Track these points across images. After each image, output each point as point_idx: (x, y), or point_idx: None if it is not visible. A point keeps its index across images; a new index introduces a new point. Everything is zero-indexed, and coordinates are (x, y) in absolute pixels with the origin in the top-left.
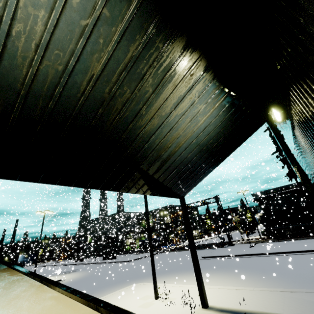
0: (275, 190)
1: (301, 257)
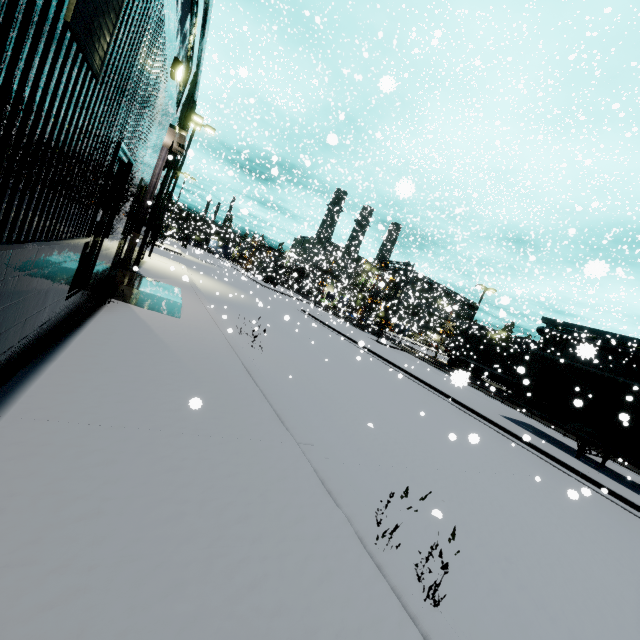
0: (592, 334)
1: (336, 338)
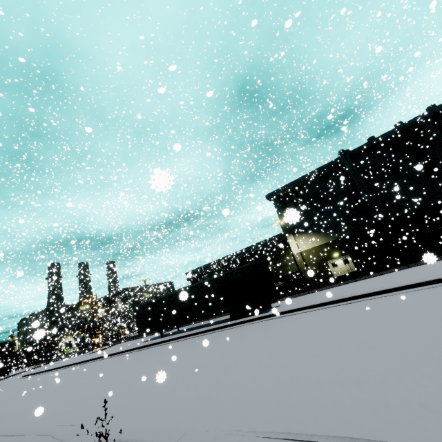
0: (203, 268)
1: (43, 376)
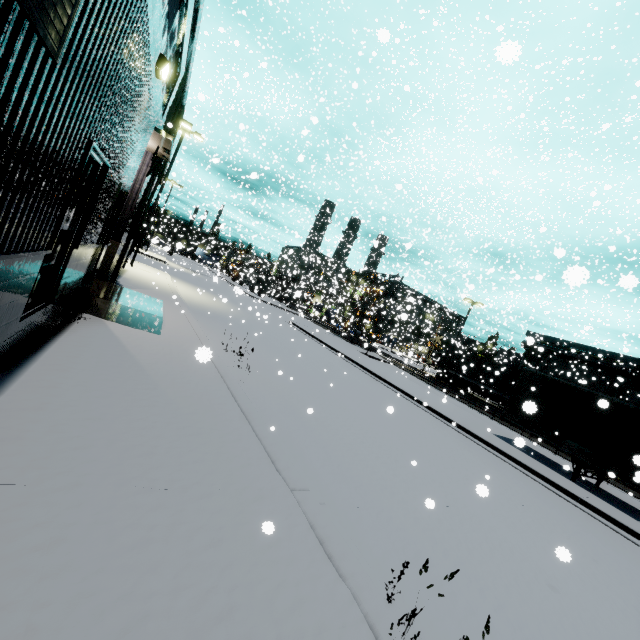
0: (575, 348)
1: (325, 352)
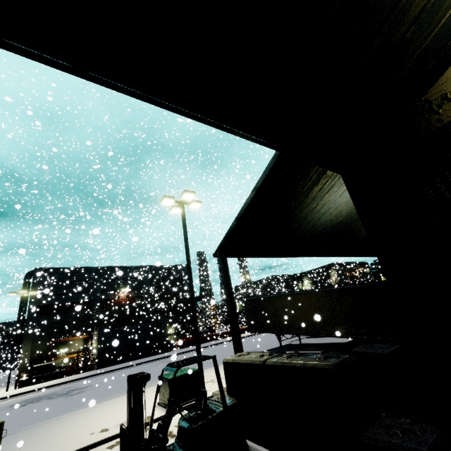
0: None
1: None
